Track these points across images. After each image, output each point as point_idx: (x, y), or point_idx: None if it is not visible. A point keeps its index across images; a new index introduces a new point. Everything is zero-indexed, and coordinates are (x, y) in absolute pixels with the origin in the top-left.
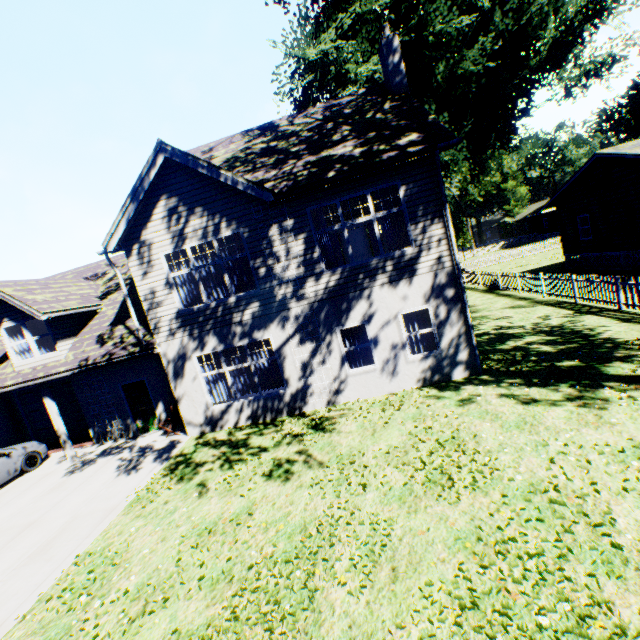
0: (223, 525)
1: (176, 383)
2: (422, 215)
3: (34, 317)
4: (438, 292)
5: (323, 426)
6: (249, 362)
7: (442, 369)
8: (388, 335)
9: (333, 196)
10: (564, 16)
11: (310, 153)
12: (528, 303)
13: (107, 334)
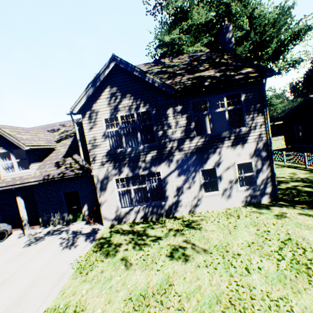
0: (152, 293)
1: (100, 193)
2: (252, 110)
3: (19, 148)
4: (257, 153)
5: (192, 225)
6: (146, 184)
7: (256, 196)
8: (228, 175)
9: (205, 95)
10: (279, 39)
11: (188, 74)
12: (277, 166)
13: (61, 162)
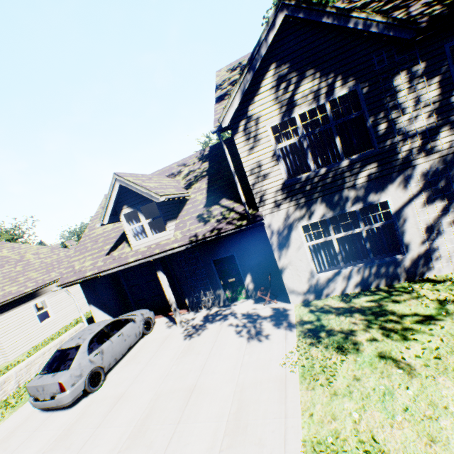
0: None
1: (279, 253)
2: None
3: (147, 202)
4: None
5: None
6: (360, 228)
7: None
8: None
9: None
10: None
11: None
12: None
13: (205, 214)
